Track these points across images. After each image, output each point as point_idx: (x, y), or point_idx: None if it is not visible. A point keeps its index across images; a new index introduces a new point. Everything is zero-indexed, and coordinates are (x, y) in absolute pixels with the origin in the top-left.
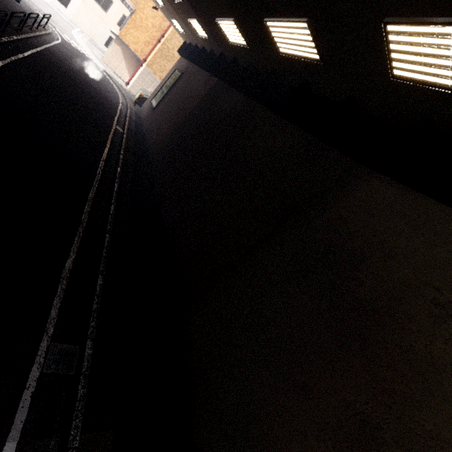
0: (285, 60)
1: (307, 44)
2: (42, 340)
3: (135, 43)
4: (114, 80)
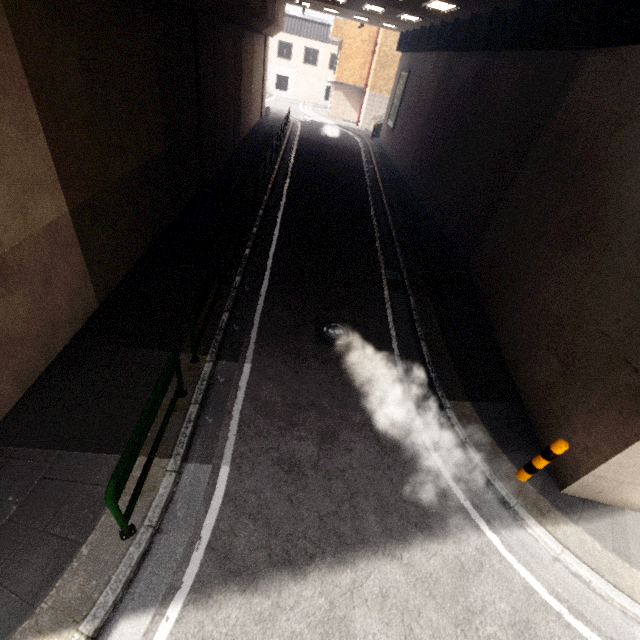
0: None
1: None
2: (381, 269)
3: (351, 75)
4: (346, 128)
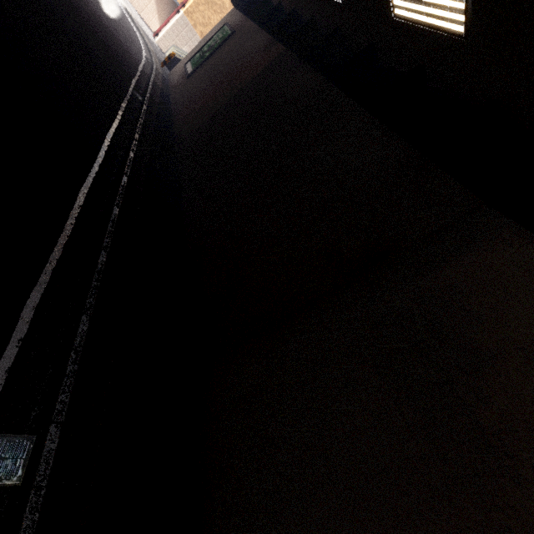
0: (398, 28)
1: (450, 3)
2: None
3: None
4: (137, 26)
